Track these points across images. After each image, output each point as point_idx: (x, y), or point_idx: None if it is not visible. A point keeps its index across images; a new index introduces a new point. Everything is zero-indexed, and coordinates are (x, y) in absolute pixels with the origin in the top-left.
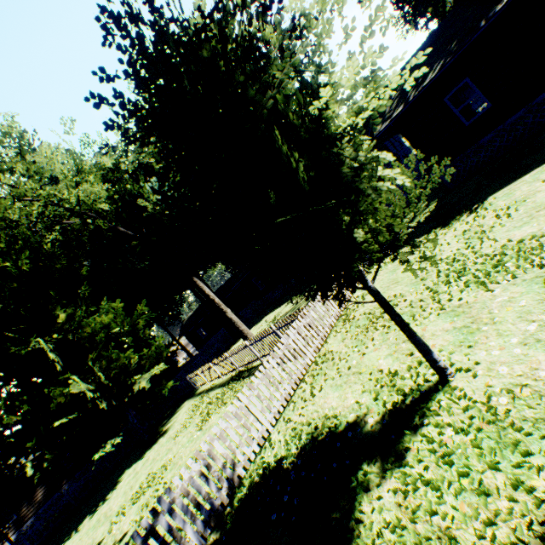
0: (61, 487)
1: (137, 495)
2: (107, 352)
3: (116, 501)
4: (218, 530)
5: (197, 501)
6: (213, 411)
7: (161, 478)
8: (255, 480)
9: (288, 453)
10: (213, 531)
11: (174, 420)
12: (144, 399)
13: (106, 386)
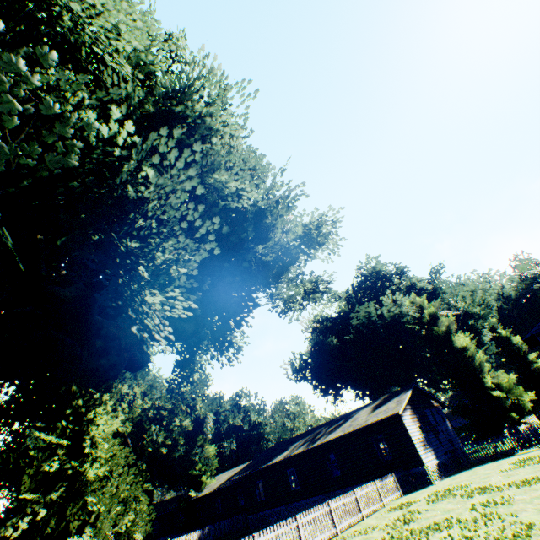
0: None
1: None
2: None
3: None
4: None
5: None
6: None
7: None
8: None
9: None
10: None
11: None
12: None
13: None
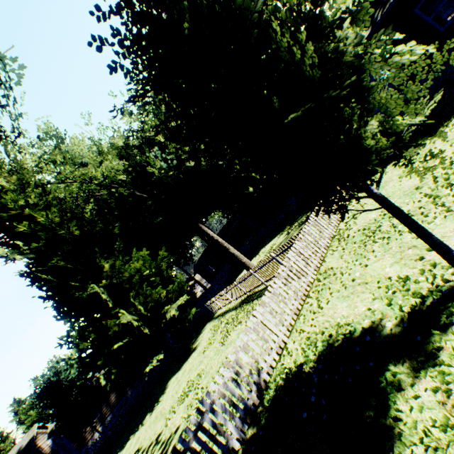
0: (126, 393)
1: (182, 397)
2: (142, 290)
3: (167, 403)
4: (254, 425)
5: (232, 402)
6: (231, 329)
7: (198, 384)
8: (279, 384)
9: (306, 359)
10: (249, 427)
11: (200, 339)
12: (175, 324)
13: (145, 316)
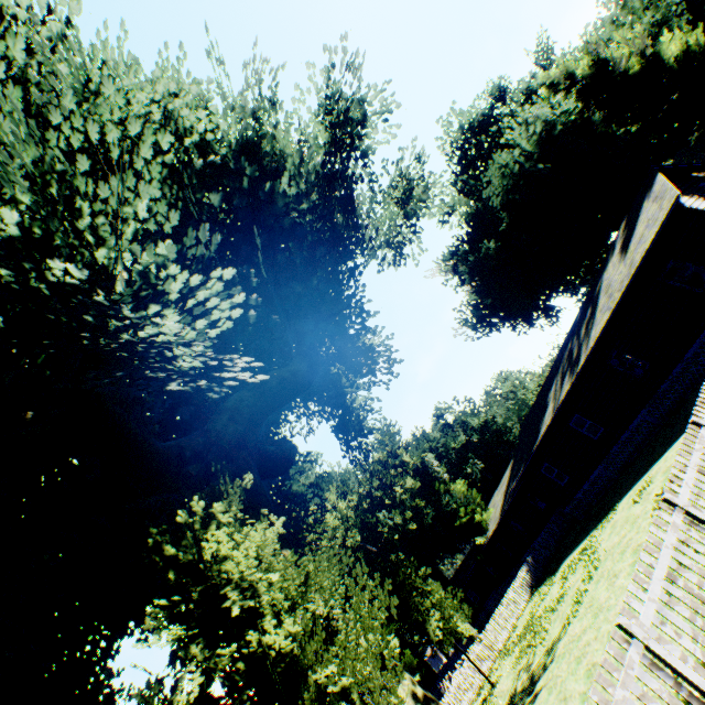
0: None
1: None
2: None
3: None
4: None
5: None
6: None
7: None
8: None
9: None
10: None
11: None
12: None
13: None
